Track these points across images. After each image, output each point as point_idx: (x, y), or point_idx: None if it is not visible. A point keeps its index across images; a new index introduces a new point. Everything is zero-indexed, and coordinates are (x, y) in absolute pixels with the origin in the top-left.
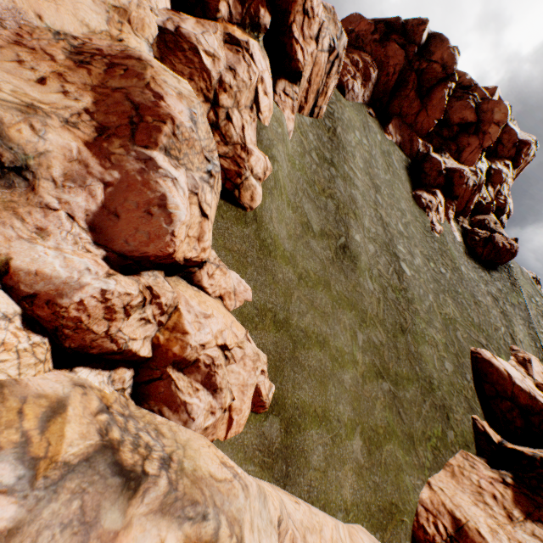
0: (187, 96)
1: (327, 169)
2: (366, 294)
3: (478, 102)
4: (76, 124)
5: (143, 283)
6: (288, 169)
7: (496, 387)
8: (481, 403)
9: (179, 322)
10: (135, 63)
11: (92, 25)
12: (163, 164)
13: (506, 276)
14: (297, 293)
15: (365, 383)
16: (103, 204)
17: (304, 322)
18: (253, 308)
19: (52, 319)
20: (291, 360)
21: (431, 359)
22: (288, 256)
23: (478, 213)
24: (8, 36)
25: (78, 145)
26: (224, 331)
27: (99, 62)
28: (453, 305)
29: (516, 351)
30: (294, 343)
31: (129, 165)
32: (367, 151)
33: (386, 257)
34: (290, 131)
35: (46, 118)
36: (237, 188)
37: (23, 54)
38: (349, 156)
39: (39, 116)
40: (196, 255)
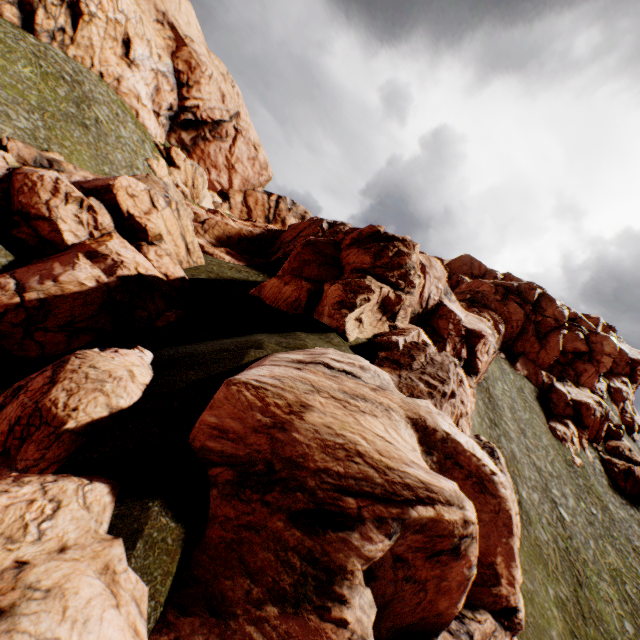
0: None
1: (493, 429)
2: (542, 546)
3: (585, 333)
4: None
5: None
6: None
7: None
8: None
9: None
10: None
11: None
12: None
13: None
14: None
15: None
16: None
17: None
18: None
19: None
20: None
21: (610, 618)
22: None
23: (609, 436)
24: None
25: None
26: None
27: None
28: (613, 553)
29: None
30: None
31: None
32: (509, 396)
33: (547, 504)
34: (473, 410)
35: None
36: None
37: None
38: (501, 410)
39: None
40: None
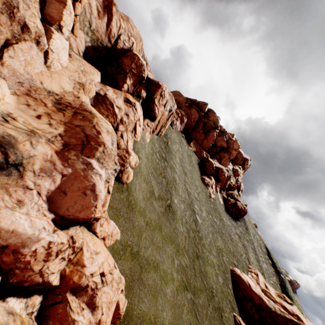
0: (111, 132)
1: (163, 162)
2: (179, 234)
3: (227, 139)
4: (53, 141)
5: (70, 234)
6: (145, 161)
7: (244, 292)
8: (237, 304)
9: (81, 258)
10: (88, 114)
11: (66, 88)
12: (96, 166)
13: (243, 224)
14: (145, 234)
15: (178, 294)
16: (58, 186)
17: (147, 253)
18: (120, 244)
19: (11, 262)
20: (138, 280)
21: (212, 275)
22: (142, 211)
23: (229, 189)
24: (23, 90)
25: (52, 152)
26: (104, 262)
27: (70, 110)
28: (221, 240)
29: (251, 268)
30: (141, 268)
31: (78, 166)
32: (181, 154)
33: (189, 211)
34: (148, 142)
35: (39, 138)
36: (121, 172)
37: (30, 101)
38: (173, 156)
39: (36, 137)
40: (100, 215)
